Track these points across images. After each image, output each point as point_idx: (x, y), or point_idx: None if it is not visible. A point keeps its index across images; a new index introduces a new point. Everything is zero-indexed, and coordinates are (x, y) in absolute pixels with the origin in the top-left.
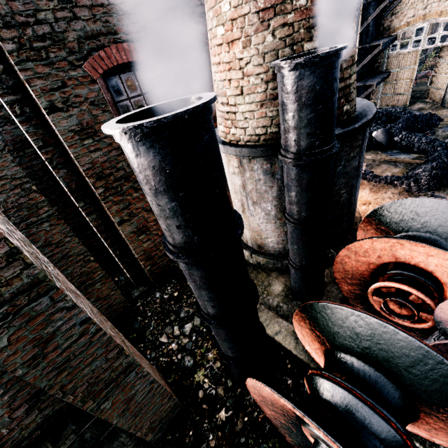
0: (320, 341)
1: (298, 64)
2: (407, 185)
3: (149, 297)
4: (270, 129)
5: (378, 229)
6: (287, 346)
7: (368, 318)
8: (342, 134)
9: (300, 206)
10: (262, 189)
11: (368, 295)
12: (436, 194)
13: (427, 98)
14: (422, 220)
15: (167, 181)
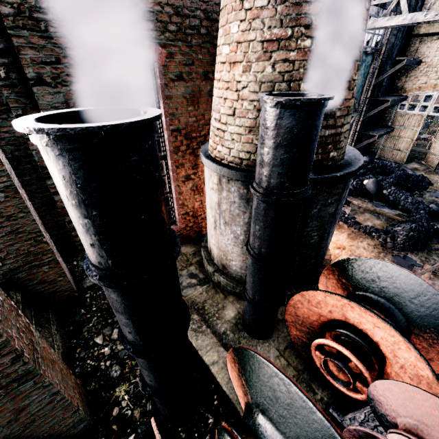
0: (244, 391)
1: (279, 103)
2: (383, 240)
3: (100, 291)
4: (253, 156)
5: (339, 281)
6: (219, 380)
7: (290, 386)
8: (322, 179)
9: (261, 242)
10: (235, 212)
11: (311, 348)
12: (408, 256)
13: (423, 160)
14: (381, 284)
15: (79, 196)
